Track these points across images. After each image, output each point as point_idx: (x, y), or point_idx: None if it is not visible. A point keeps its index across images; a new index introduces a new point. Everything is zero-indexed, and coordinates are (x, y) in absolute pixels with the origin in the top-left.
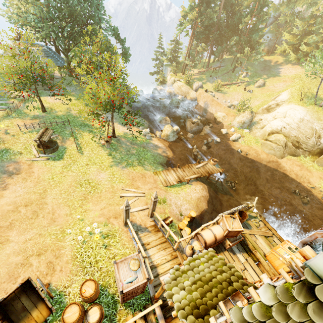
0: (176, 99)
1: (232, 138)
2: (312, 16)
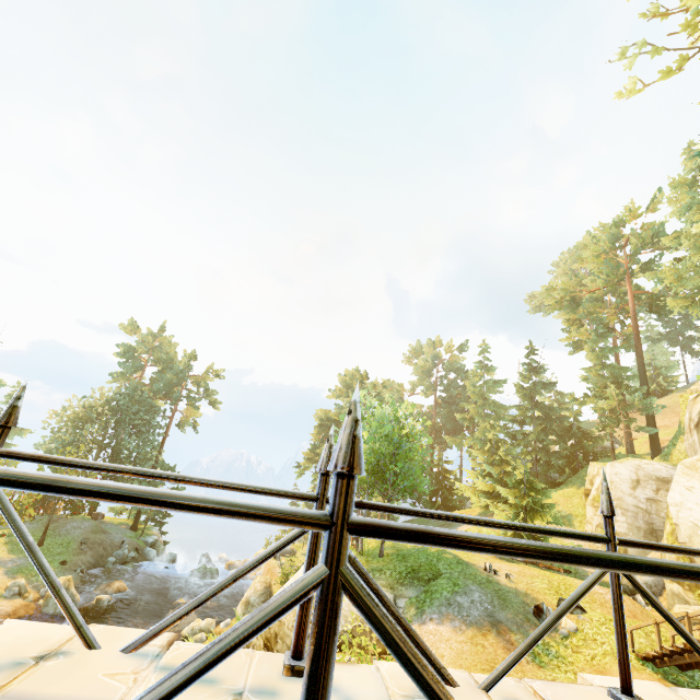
0: (206, 567)
1: (184, 631)
2: (490, 443)
